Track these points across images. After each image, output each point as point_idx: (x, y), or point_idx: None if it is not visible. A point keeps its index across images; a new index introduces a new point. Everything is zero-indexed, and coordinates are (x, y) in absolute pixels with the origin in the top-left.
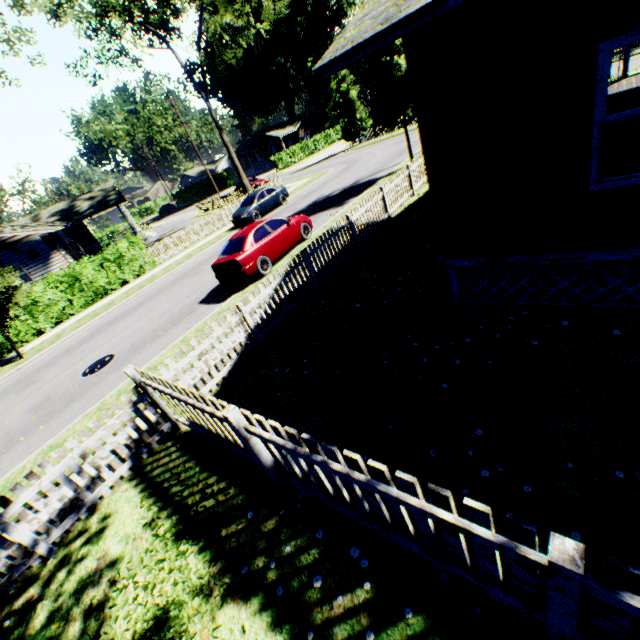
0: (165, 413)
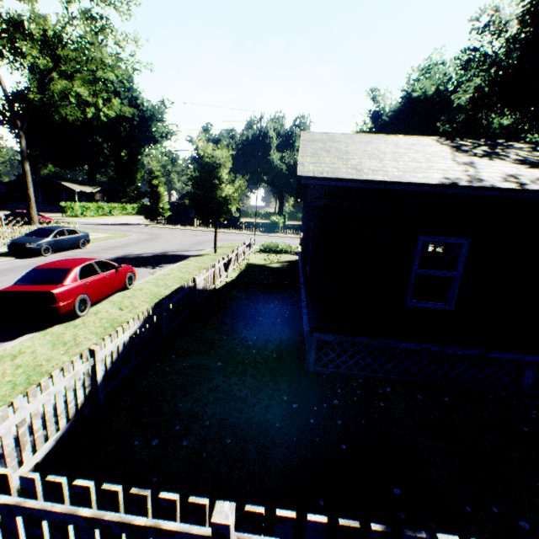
0: None
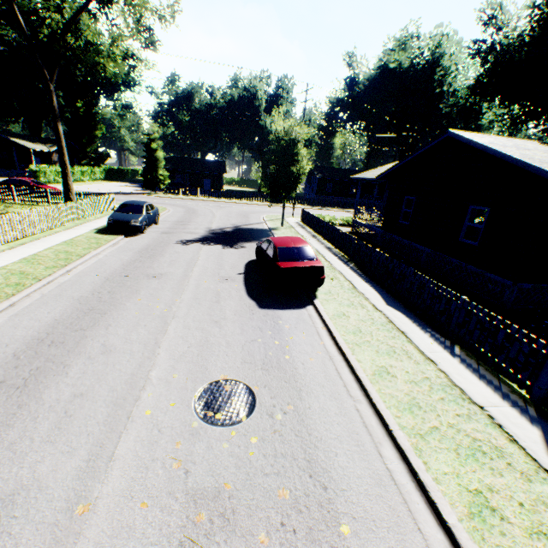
0: (547, 389)
